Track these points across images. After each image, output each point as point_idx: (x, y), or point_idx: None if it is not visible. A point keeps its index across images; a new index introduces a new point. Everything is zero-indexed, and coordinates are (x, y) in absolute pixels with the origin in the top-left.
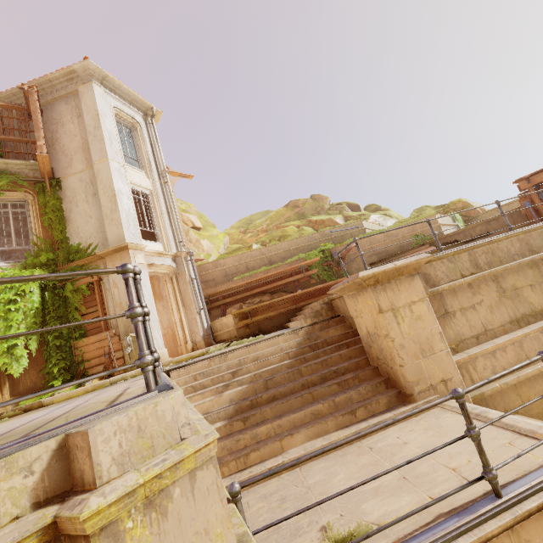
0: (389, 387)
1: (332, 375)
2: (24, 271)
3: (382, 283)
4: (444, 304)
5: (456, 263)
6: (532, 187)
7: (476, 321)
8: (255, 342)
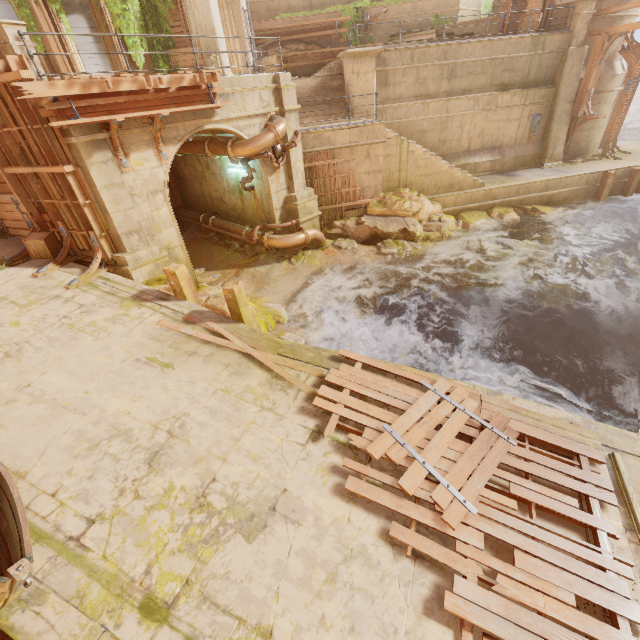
0: (347, 111)
1: (327, 102)
2: None
3: (357, 58)
4: (387, 78)
5: (402, 56)
6: (511, 0)
7: (398, 92)
8: (294, 79)
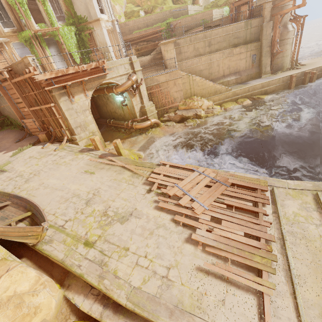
0: (165, 67)
1: (156, 65)
2: (68, 27)
3: (166, 45)
4: (180, 50)
5: (186, 40)
6: (234, 8)
7: (186, 55)
8: (141, 57)
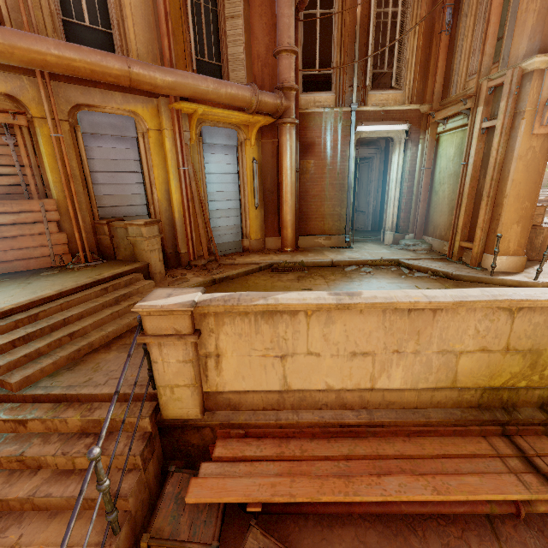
0: None
1: None
2: None
3: None
4: None
5: None
6: None
7: None
8: None
